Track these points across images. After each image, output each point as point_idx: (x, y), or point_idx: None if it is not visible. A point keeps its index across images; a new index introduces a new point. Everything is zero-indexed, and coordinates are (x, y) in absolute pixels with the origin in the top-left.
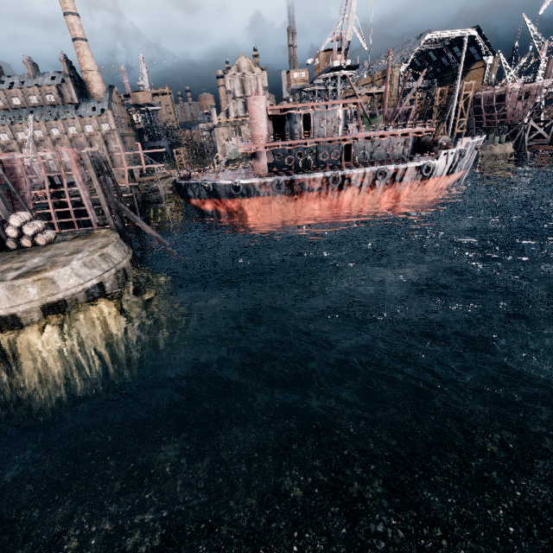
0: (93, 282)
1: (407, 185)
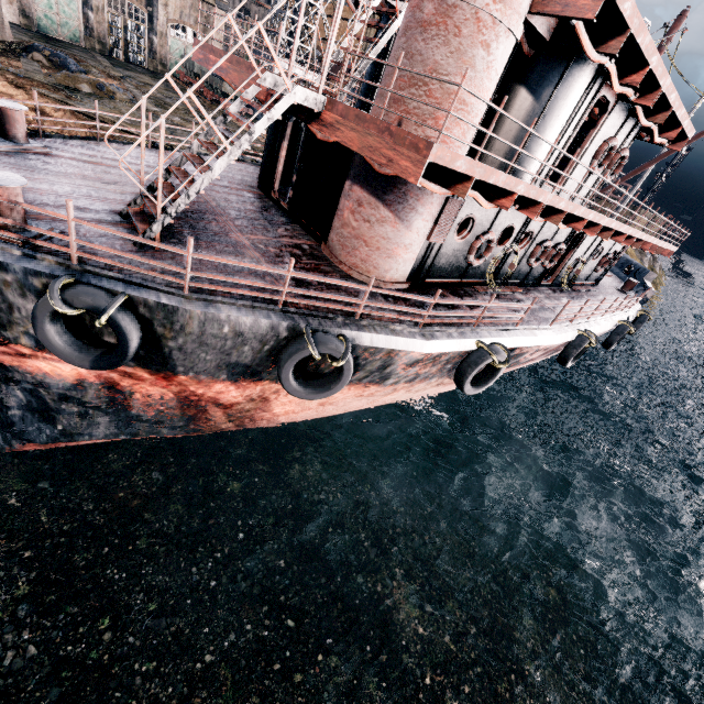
0: None
1: None
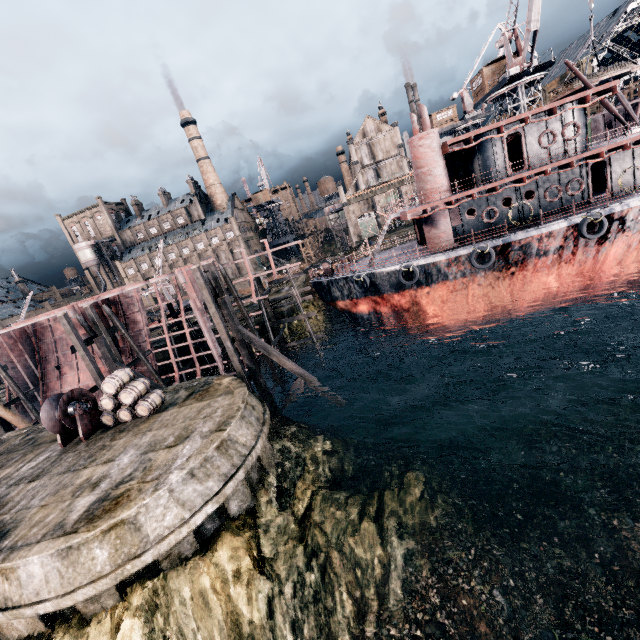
0: (207, 510)
1: None
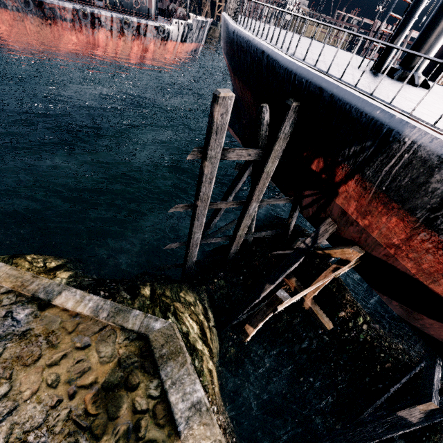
0: None
1: (151, 41)
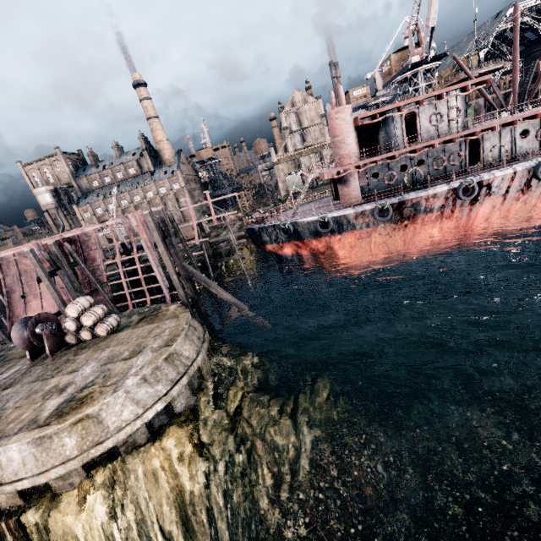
0: (157, 407)
1: None
